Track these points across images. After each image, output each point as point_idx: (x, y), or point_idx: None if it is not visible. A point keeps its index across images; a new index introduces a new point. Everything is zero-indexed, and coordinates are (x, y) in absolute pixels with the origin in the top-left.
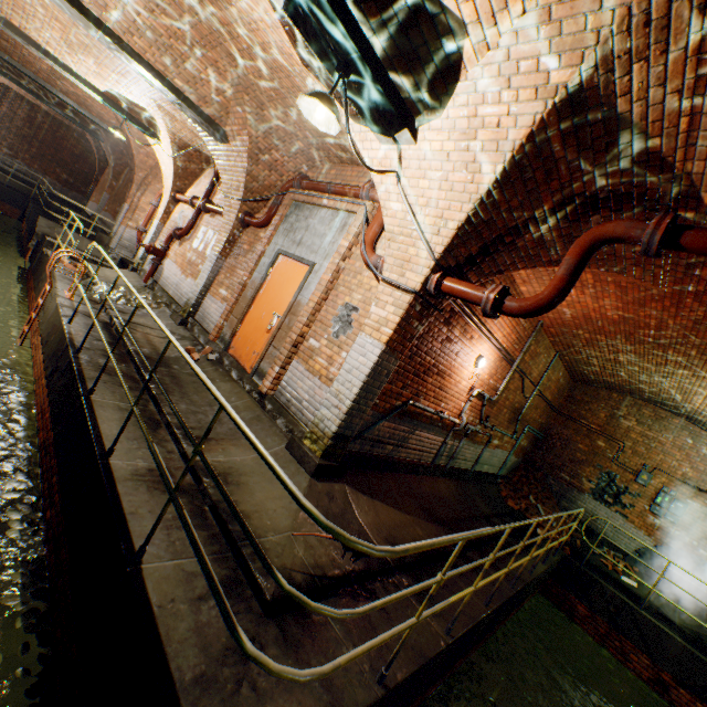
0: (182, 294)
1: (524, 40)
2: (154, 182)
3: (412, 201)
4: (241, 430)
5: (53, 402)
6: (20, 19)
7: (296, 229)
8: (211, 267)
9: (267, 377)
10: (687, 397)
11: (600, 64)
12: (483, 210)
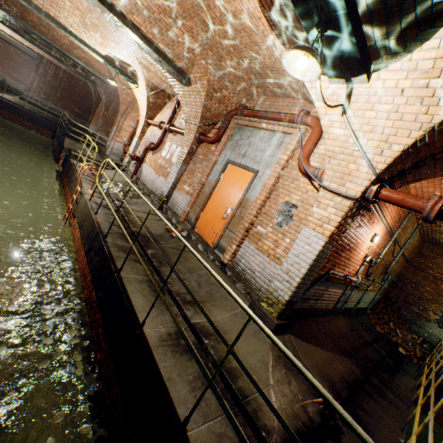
0: (157, 187)
1: None
2: (131, 112)
3: (355, 128)
4: (279, 348)
5: (92, 272)
6: (54, 11)
7: (240, 145)
8: (177, 171)
9: (227, 252)
10: None
11: None
12: (429, 135)
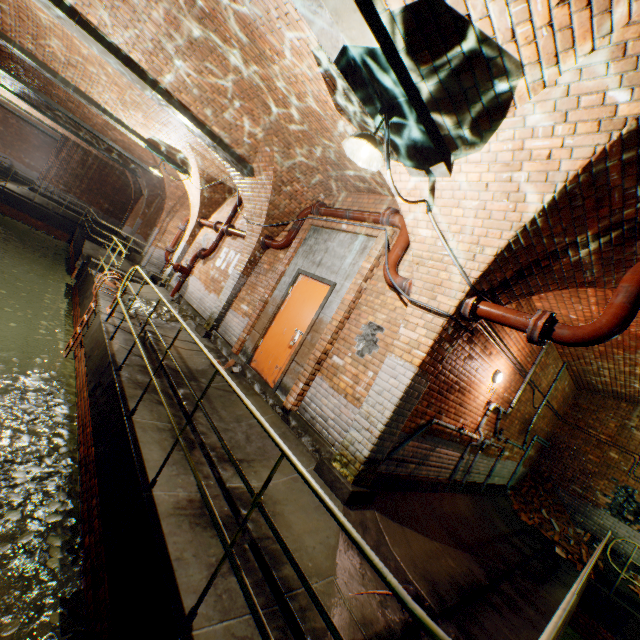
0: (206, 308)
1: (588, 76)
2: (181, 210)
3: (443, 228)
4: (311, 488)
5: (95, 418)
6: (86, 85)
7: (315, 251)
8: (234, 285)
9: (291, 392)
10: None
11: None
12: (524, 237)
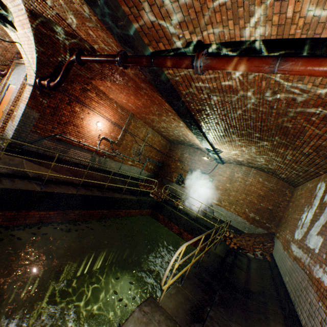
0: None
1: None
2: None
3: (27, 54)
4: None
5: None
6: None
7: (16, 74)
8: None
9: None
10: (188, 138)
11: (27, 3)
12: (41, 54)
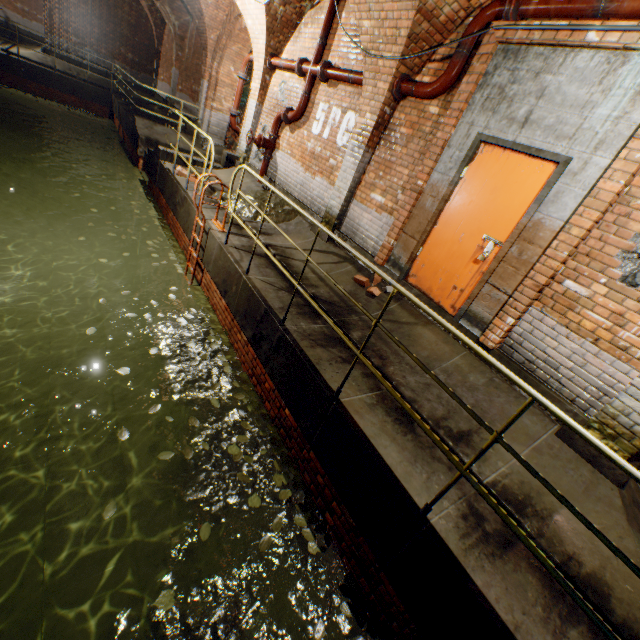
0: (313, 198)
1: None
2: (228, 45)
3: None
4: None
5: (276, 380)
6: None
7: (513, 96)
8: (356, 165)
9: (492, 328)
10: None
11: None
12: None
